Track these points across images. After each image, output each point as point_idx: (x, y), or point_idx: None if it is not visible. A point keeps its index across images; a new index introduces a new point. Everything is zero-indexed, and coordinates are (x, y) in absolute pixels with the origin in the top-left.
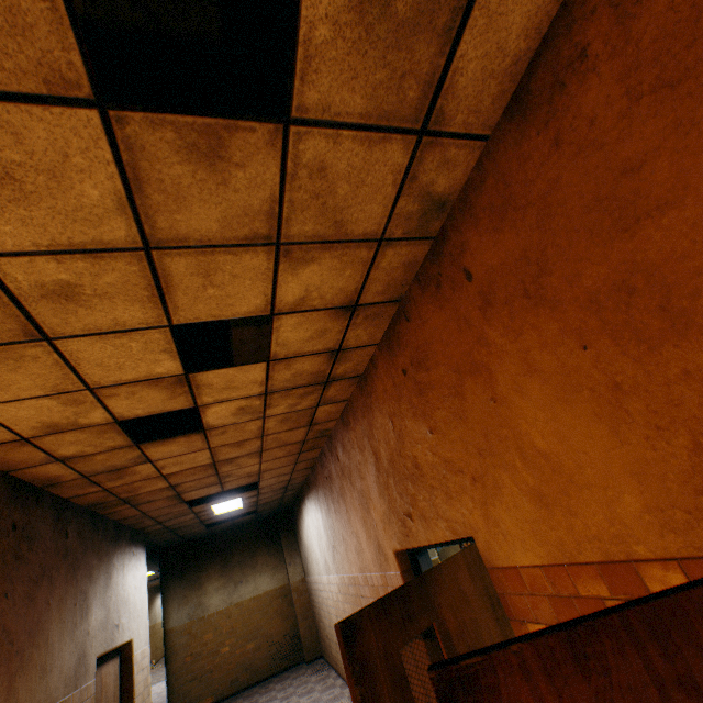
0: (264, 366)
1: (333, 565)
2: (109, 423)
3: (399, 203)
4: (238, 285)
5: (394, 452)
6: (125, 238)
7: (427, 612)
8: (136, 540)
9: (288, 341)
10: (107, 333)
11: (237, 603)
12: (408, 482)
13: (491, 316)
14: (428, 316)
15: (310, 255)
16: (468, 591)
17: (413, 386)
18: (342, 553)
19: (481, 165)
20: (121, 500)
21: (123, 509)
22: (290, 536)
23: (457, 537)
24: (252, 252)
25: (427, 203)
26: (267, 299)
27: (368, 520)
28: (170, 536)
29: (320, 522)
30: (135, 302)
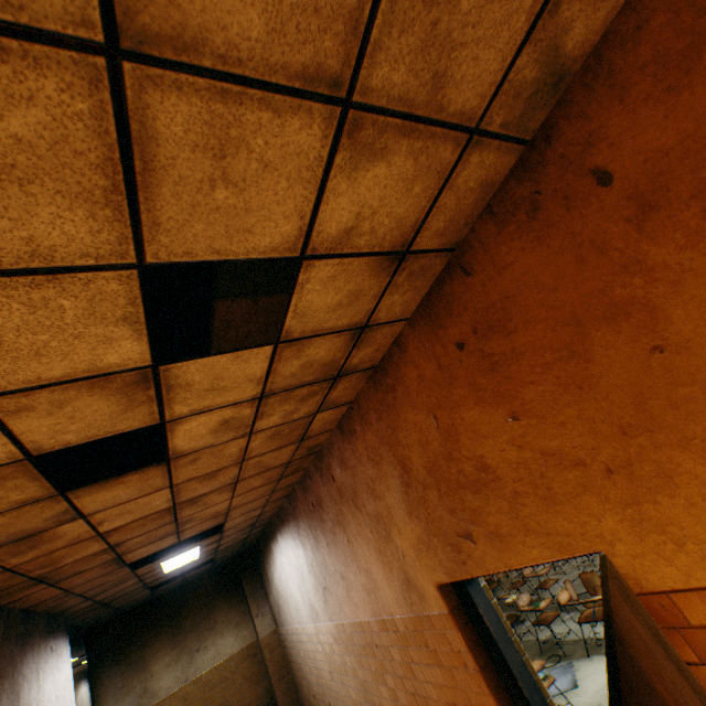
0: (268, 351)
1: (324, 610)
2: (14, 462)
3: (519, 59)
4: (267, 187)
5: (439, 455)
6: (63, 3)
7: (653, 698)
8: (55, 630)
9: (310, 308)
10: (12, 273)
11: (195, 678)
12: (465, 493)
13: (657, 225)
14: (512, 258)
15: (382, 141)
16: (644, 637)
17: (478, 361)
18: (340, 594)
19: (638, 1)
20: (32, 580)
21: (35, 591)
22: (255, 582)
23: (567, 556)
24: (303, 112)
25: (547, 71)
26: (302, 225)
27: (388, 549)
28: (102, 612)
29: (302, 560)
30: (76, 201)
